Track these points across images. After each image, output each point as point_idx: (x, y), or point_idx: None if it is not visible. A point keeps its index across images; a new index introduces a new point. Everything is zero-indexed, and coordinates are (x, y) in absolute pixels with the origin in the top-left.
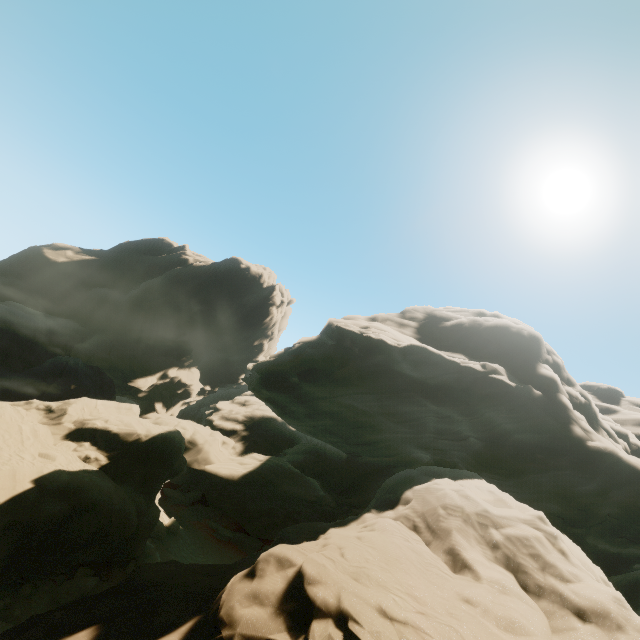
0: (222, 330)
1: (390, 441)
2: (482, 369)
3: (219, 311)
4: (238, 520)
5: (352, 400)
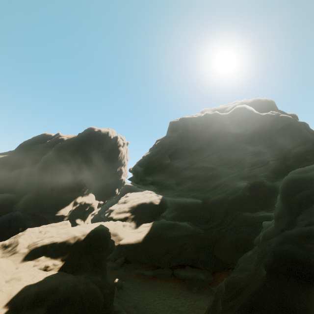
0: (97, 168)
1: (225, 182)
2: (274, 114)
3: (92, 158)
4: (152, 263)
5: (203, 163)
